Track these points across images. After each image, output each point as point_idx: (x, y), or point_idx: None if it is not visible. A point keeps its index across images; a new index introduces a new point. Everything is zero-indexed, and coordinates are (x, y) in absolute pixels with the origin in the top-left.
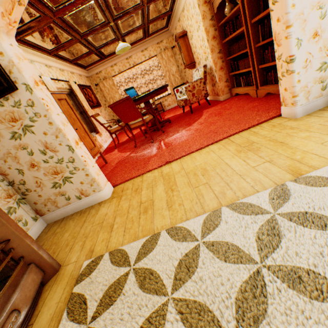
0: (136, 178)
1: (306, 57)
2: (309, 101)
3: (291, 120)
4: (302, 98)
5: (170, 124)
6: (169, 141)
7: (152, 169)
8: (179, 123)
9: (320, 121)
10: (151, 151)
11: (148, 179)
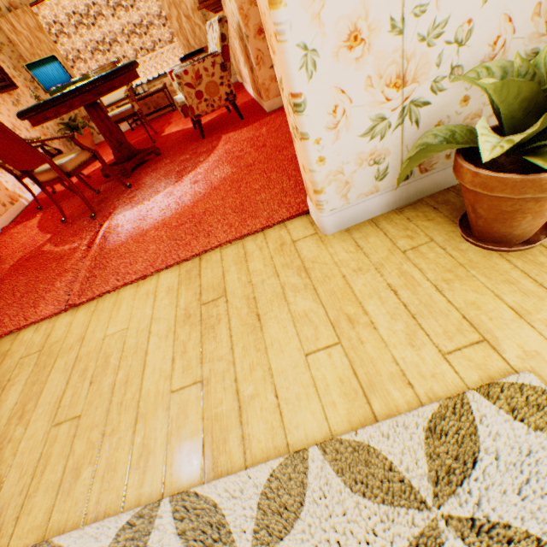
0: (4, 338)
1: (335, 100)
2: (350, 202)
3: (315, 238)
4: (334, 195)
5: (159, 161)
6: (123, 222)
7: (42, 318)
8: (171, 162)
9: (350, 266)
10: (78, 250)
11: (17, 353)
